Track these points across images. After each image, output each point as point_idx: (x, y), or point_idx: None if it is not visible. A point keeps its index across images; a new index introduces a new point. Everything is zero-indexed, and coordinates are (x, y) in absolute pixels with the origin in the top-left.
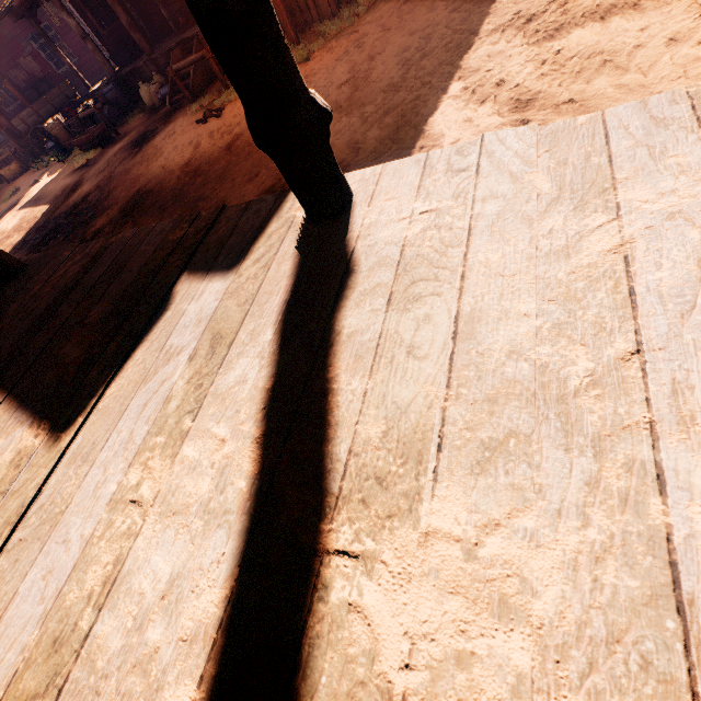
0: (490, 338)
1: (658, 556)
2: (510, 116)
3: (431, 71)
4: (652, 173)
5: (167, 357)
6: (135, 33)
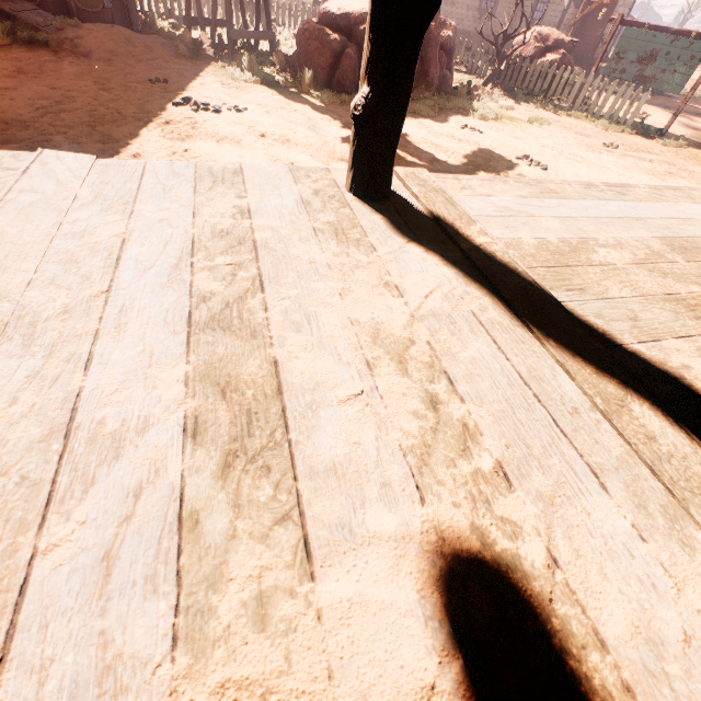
0: None
1: (66, 408)
2: None
3: (70, 125)
4: (161, 198)
5: None
6: None
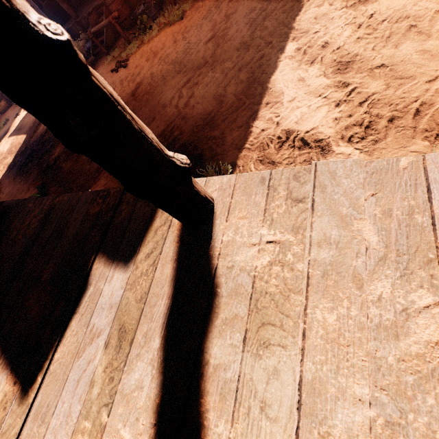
0: (329, 420)
1: None
2: (334, 77)
3: (271, 31)
4: None
5: (91, 336)
6: (63, 4)
